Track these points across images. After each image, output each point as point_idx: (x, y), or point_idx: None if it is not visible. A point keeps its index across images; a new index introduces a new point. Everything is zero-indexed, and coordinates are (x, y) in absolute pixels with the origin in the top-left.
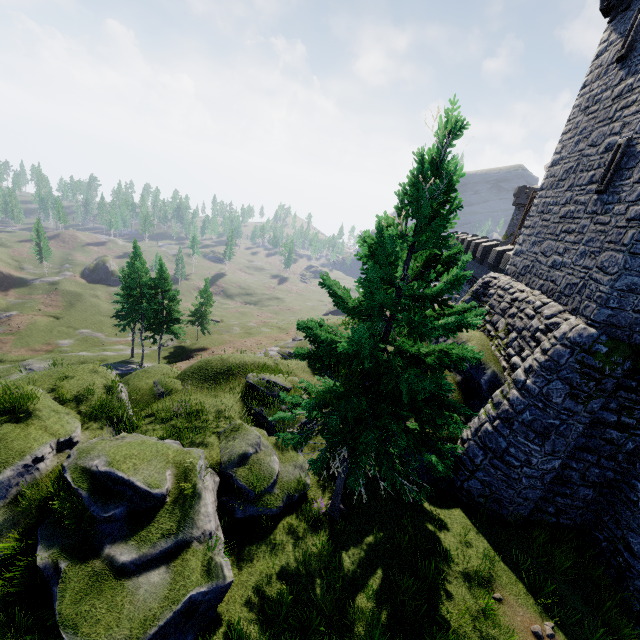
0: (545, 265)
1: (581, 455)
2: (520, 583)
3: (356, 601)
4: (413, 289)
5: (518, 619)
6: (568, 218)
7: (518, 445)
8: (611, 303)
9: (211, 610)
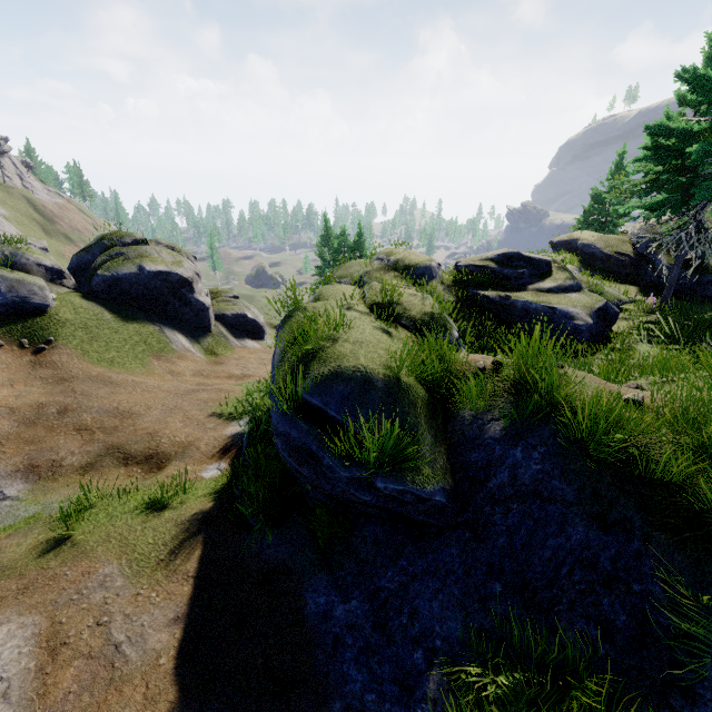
0: None
1: None
2: None
3: None
4: None
5: None
6: None
7: None
8: None
9: (612, 324)
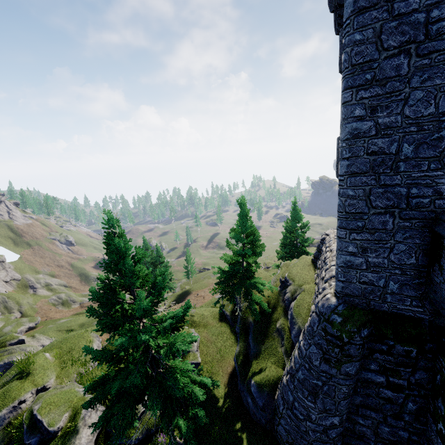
0: None
1: (364, 412)
2: None
3: None
4: None
5: None
6: None
7: (299, 400)
8: (340, 277)
9: None
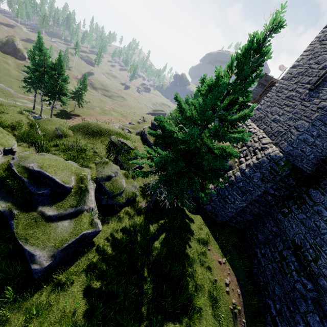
0: (270, 119)
1: (254, 203)
2: (217, 245)
3: (154, 244)
4: (223, 115)
5: (214, 256)
6: (290, 98)
7: (232, 195)
8: (294, 144)
9: (90, 240)
